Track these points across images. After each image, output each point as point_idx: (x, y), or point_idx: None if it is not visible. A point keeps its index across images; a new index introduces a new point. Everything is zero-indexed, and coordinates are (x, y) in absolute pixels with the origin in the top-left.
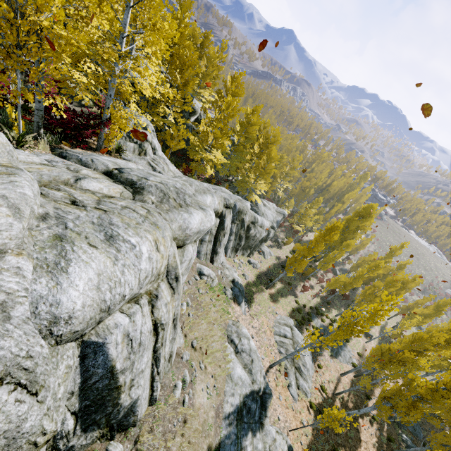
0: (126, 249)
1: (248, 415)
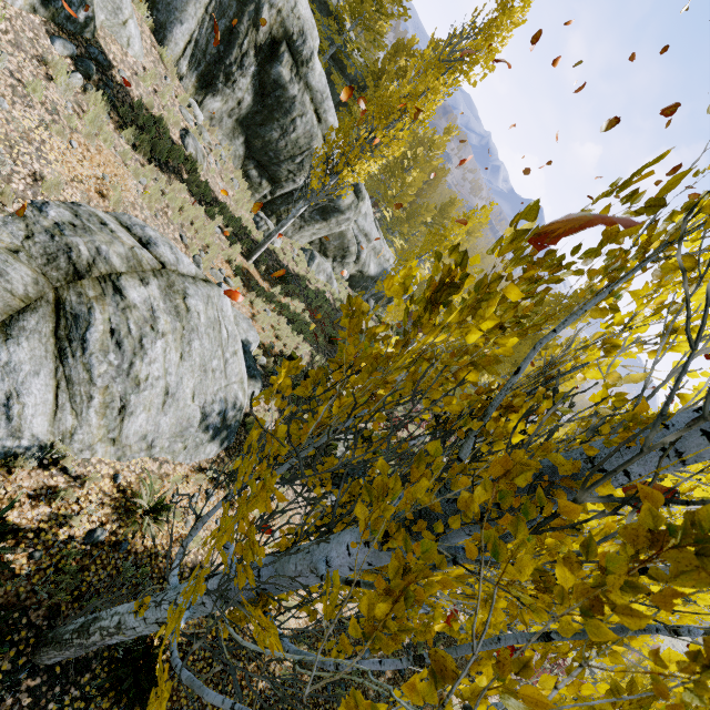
0: None
1: None
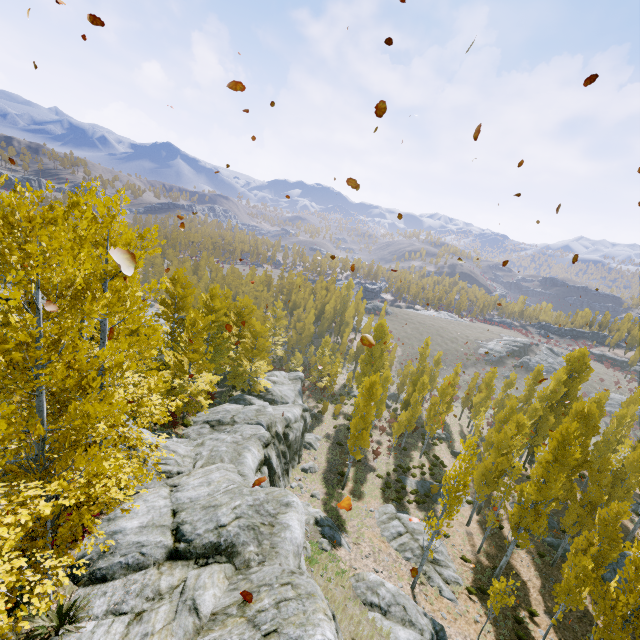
0: None
1: None
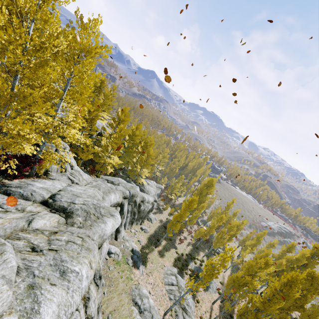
0: (73, 278)
1: None
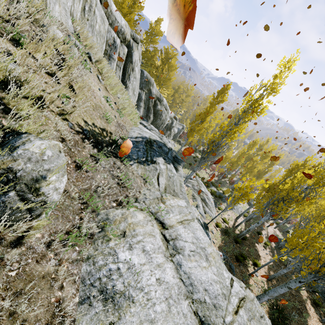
0: None
1: (159, 150)
